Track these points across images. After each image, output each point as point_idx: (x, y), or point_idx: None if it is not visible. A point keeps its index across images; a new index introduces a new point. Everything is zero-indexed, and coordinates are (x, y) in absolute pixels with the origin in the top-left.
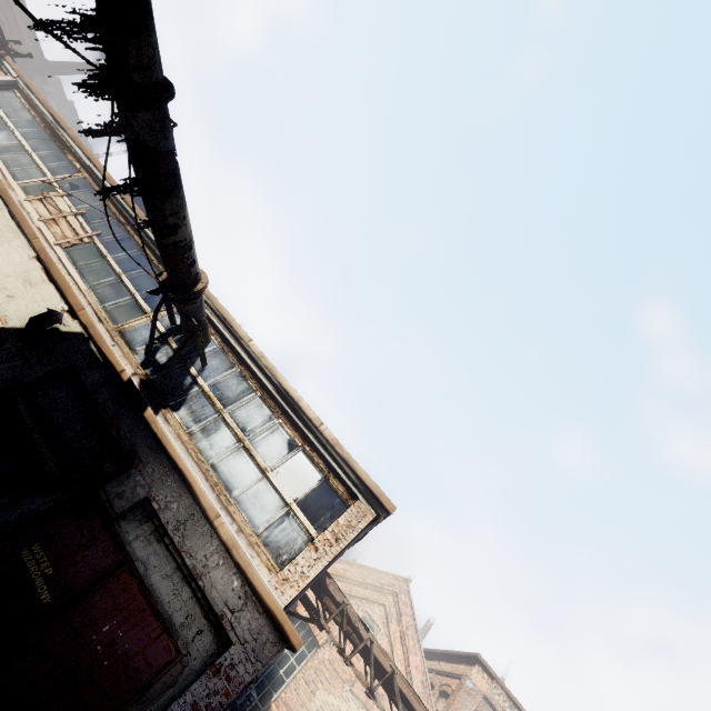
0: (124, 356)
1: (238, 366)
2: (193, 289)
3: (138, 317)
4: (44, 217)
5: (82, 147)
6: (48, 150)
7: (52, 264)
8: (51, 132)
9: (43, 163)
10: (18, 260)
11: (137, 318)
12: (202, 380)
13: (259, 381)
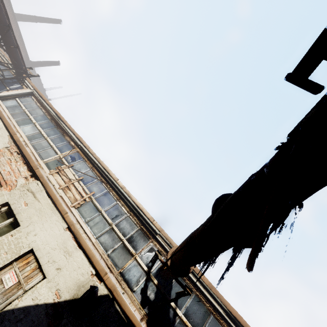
0: (132, 302)
1: (195, 291)
2: (189, 271)
3: (129, 259)
4: (62, 185)
5: (75, 133)
6: (55, 134)
7: (79, 235)
8: (55, 122)
9: (54, 144)
10: (57, 233)
11: (129, 260)
12: (179, 311)
13: (211, 304)
